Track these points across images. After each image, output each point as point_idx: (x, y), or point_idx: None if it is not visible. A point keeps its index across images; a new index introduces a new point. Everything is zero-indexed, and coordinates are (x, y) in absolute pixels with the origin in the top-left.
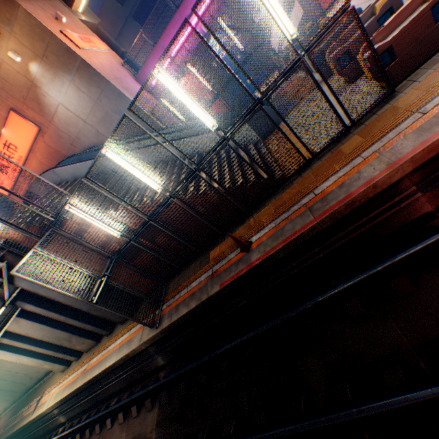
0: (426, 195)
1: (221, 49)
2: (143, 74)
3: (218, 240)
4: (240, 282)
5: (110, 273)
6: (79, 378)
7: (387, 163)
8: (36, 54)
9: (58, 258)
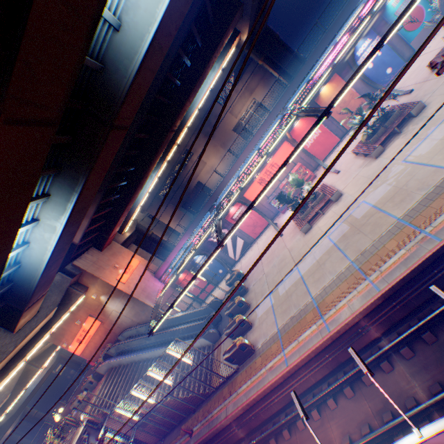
0: (240, 429)
1: (201, 259)
2: (158, 273)
3: (186, 417)
4: None
5: (133, 438)
6: None
7: (225, 414)
8: (104, 292)
9: (111, 434)
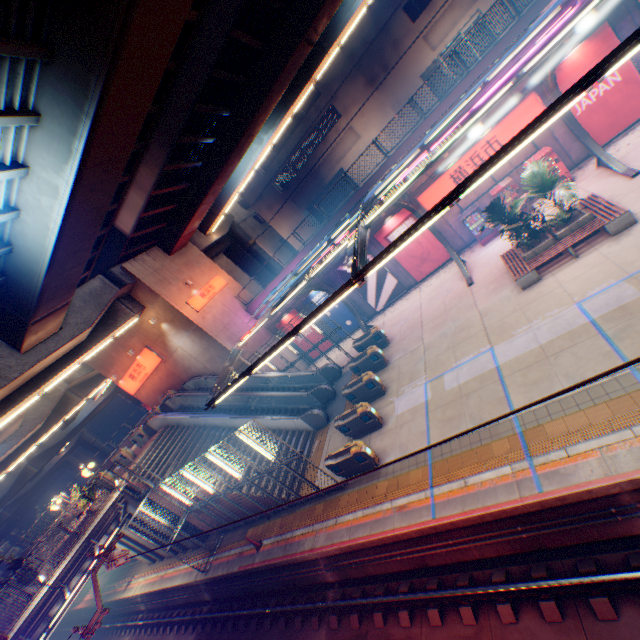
0: (330, 571)
1: (321, 298)
2: (252, 307)
3: (256, 520)
4: (249, 570)
5: (182, 525)
6: (158, 580)
7: (312, 545)
8: (167, 319)
9: (153, 513)
